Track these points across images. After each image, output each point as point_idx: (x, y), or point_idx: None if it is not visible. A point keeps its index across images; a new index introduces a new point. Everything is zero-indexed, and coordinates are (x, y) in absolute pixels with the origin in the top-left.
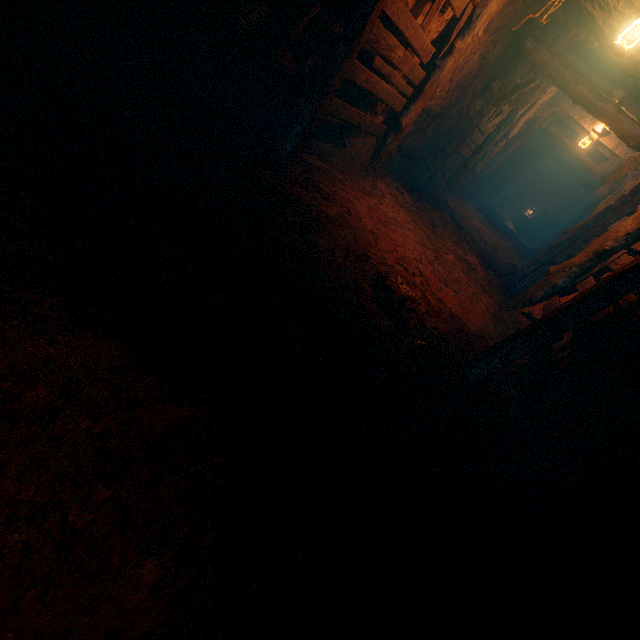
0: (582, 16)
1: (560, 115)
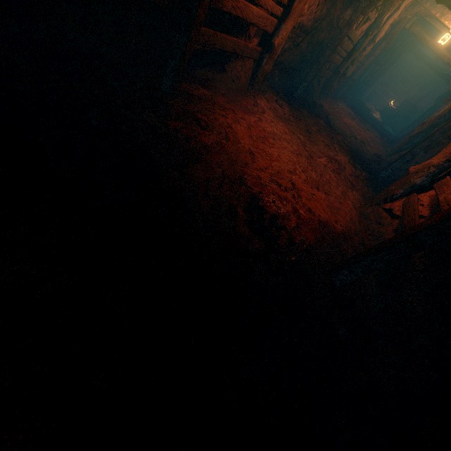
0: None
1: (423, 14)
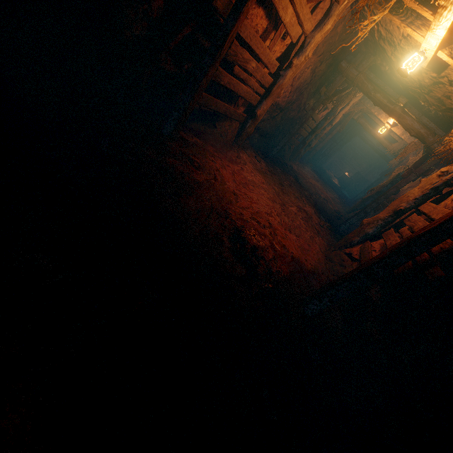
0: (377, 49)
1: (365, 111)
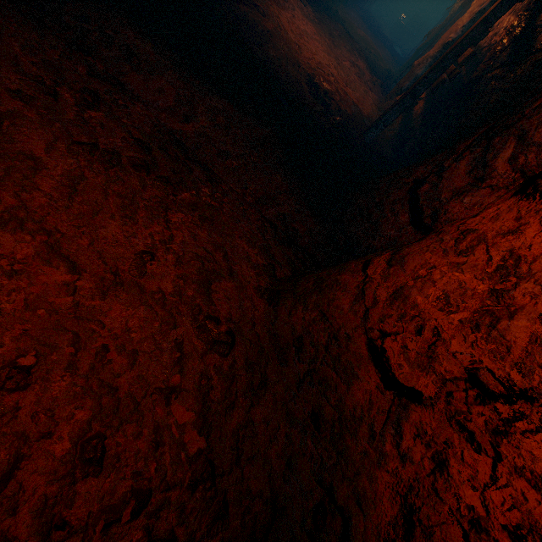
0: None
1: None
